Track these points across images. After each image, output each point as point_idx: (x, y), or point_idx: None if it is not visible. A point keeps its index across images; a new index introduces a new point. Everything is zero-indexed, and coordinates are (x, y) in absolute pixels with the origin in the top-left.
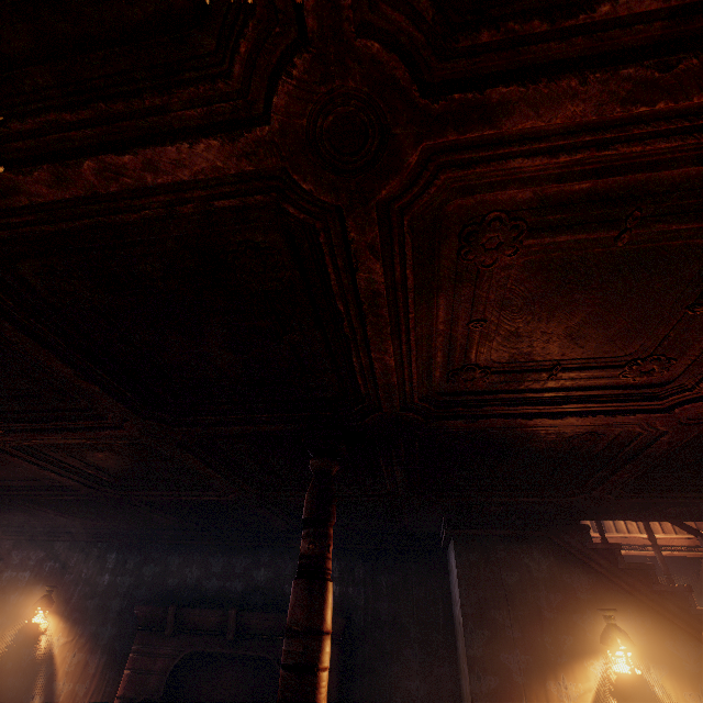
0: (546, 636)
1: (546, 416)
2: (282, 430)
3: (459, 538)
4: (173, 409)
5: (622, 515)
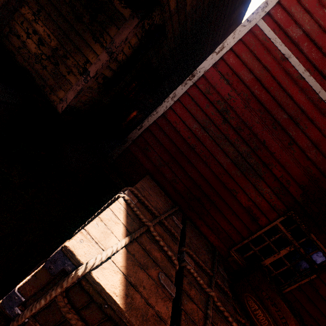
0: None
1: None
2: None
3: None
4: None
5: None
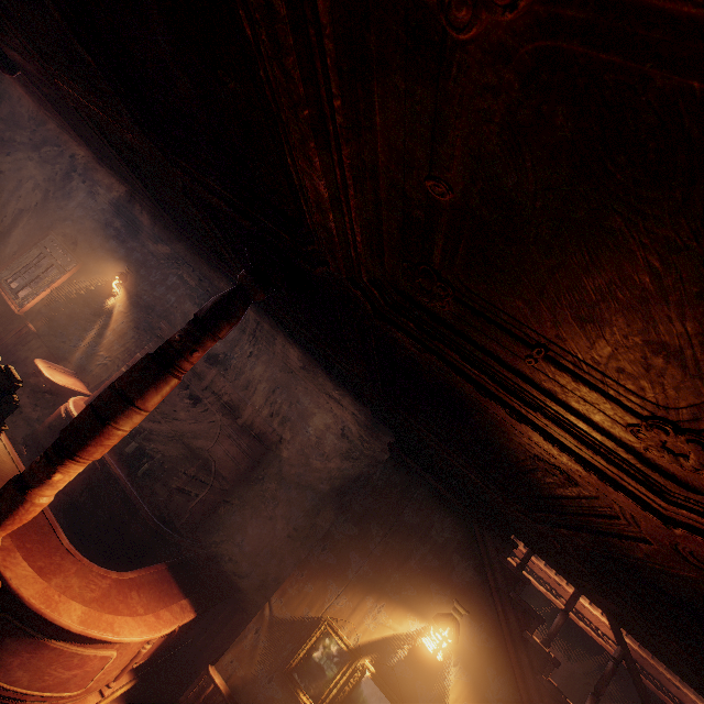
0: (397, 574)
1: (492, 403)
2: (242, 226)
3: (396, 458)
4: (147, 130)
5: (557, 566)
